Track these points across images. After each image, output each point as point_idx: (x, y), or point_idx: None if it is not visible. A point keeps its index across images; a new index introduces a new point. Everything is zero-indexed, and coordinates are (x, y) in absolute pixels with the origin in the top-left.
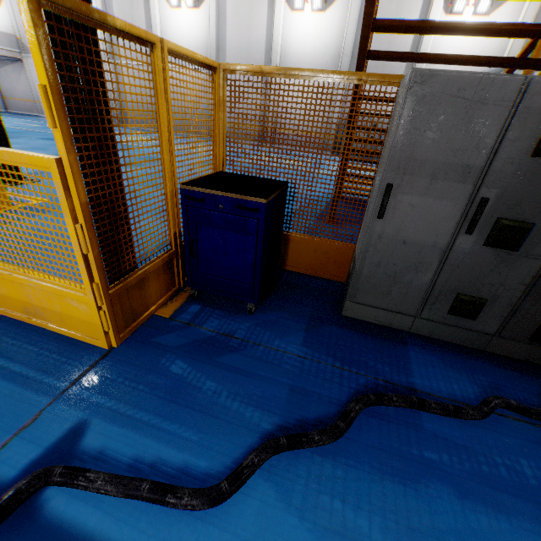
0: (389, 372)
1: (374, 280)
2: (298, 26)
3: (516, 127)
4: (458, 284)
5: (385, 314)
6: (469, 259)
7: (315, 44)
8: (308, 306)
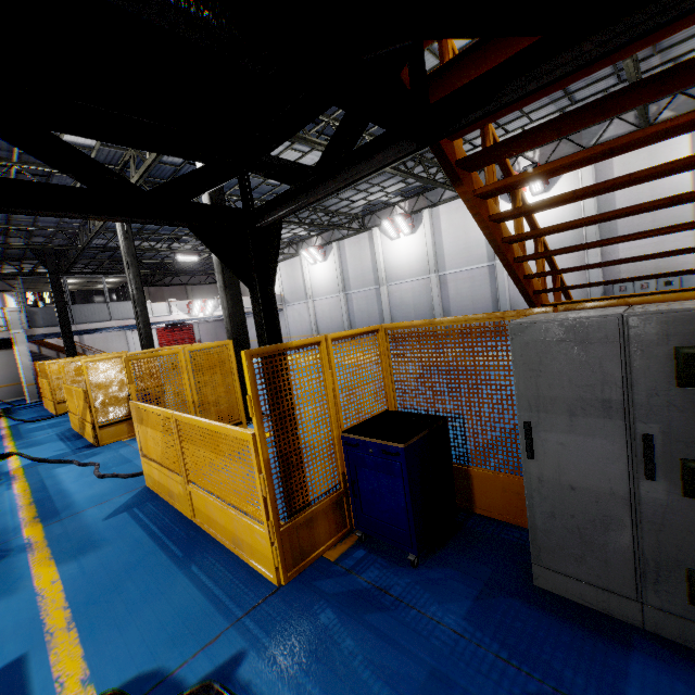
0: (581, 685)
1: (555, 536)
2: None
3: (638, 359)
4: (678, 553)
5: (593, 592)
6: (673, 515)
7: (545, 221)
8: (489, 566)
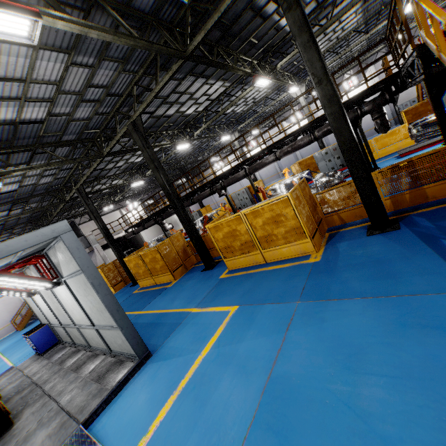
0: None
1: None
2: (350, 95)
3: None
4: None
5: None
6: None
7: None
8: None
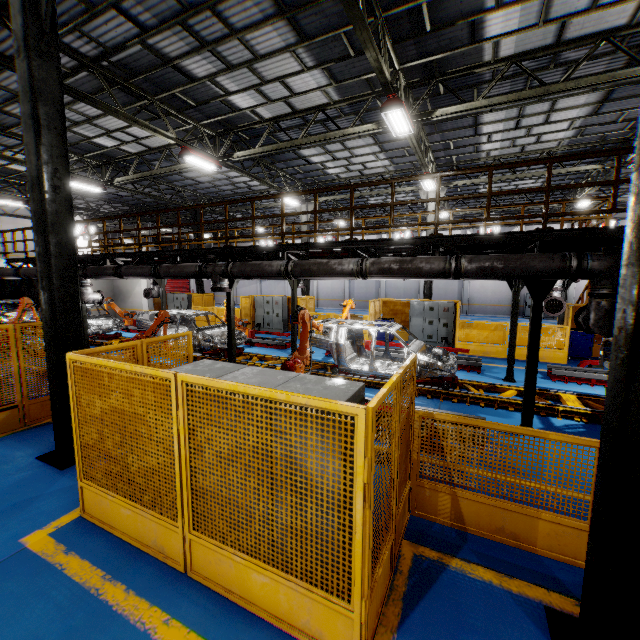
0: None
1: None
2: None
3: None
4: None
5: None
6: None
7: None
8: None
